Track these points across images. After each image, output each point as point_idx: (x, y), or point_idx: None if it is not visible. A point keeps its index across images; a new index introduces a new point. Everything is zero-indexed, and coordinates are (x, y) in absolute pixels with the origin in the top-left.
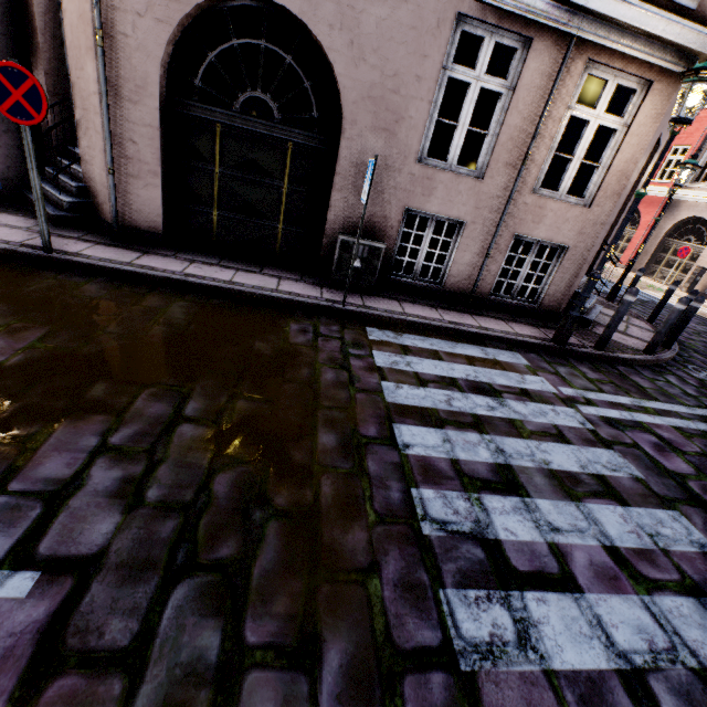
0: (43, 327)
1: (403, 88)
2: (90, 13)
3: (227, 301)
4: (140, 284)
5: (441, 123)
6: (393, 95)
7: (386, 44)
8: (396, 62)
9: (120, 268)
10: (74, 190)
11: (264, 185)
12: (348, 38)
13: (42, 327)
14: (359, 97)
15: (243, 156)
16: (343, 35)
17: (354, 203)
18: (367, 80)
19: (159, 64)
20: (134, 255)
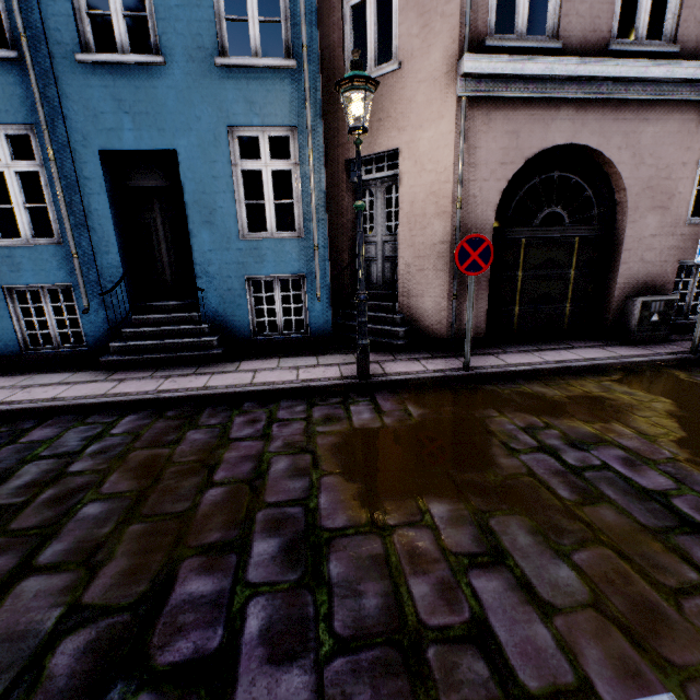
0: (609, 424)
1: (672, 174)
2: (449, 189)
3: (615, 374)
4: (545, 378)
5: (506, 196)
6: (665, 181)
7: (658, 148)
8: (666, 158)
9: (522, 369)
10: (398, 321)
11: (555, 275)
12: (631, 152)
13: (609, 424)
14: (639, 190)
15: (541, 257)
16: (627, 152)
17: (637, 270)
18: (645, 176)
19: (495, 209)
20: (493, 358)
